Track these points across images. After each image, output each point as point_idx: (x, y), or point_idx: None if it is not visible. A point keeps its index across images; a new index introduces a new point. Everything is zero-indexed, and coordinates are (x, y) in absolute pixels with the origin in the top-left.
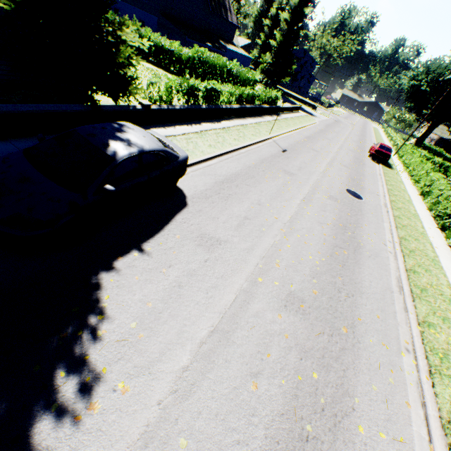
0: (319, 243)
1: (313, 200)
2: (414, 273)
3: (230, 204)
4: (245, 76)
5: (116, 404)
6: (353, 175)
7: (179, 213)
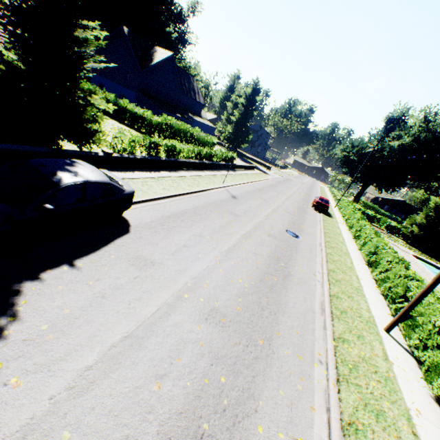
0: (251, 270)
1: (253, 236)
2: (336, 298)
3: (172, 234)
4: (205, 139)
5: (3, 397)
6: (295, 219)
7: (119, 238)
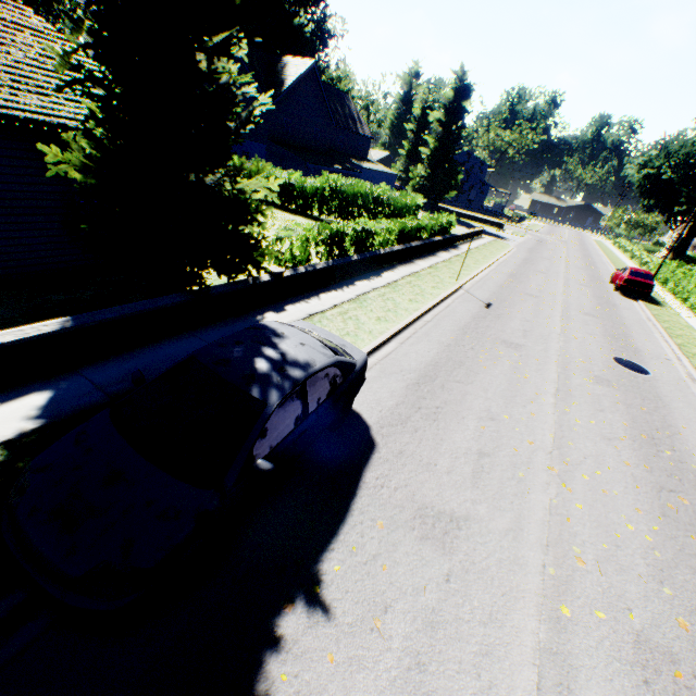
0: (628, 487)
1: (572, 391)
2: None
3: (445, 428)
4: (402, 202)
5: None
6: (609, 328)
7: (367, 467)
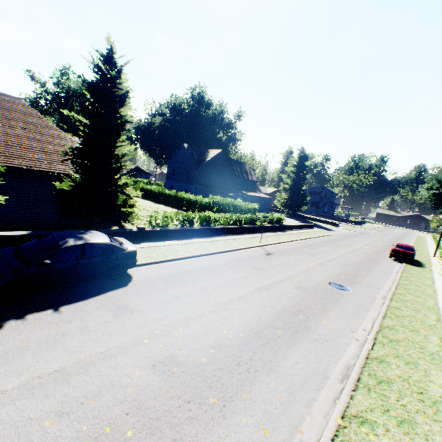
0: (249, 321)
1: (272, 288)
2: (379, 362)
3: (170, 287)
4: (245, 207)
5: None
6: (351, 271)
7: (114, 290)
